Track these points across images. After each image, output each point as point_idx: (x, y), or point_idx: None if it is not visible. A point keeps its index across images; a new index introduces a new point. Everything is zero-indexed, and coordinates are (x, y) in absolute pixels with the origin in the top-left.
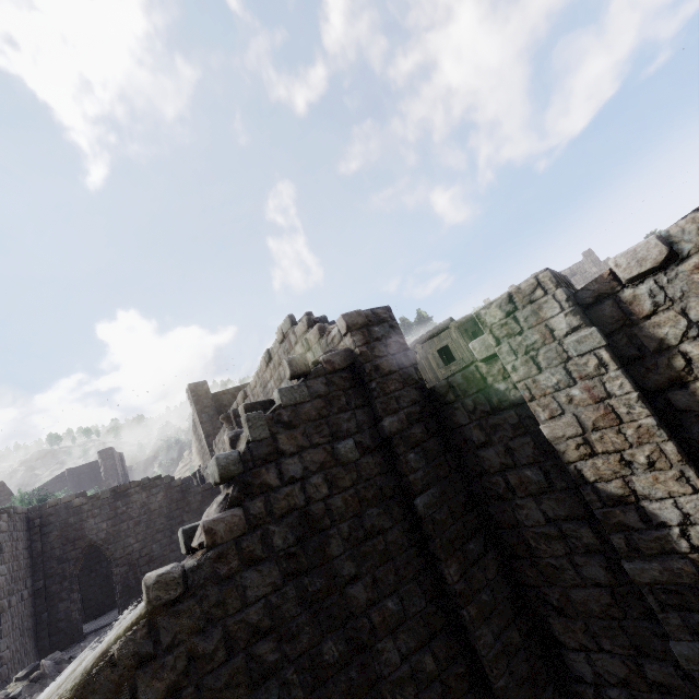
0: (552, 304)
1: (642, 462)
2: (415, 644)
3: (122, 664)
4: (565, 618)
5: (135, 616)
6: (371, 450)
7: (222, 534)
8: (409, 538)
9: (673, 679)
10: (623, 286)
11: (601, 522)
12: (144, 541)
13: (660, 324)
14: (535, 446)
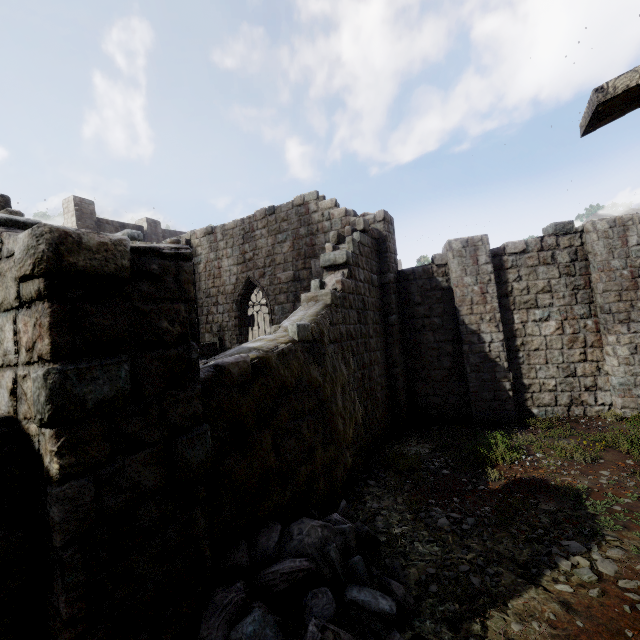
0: (483, 250)
1: (487, 319)
2: (381, 373)
3: (326, 320)
4: (424, 383)
5: (324, 304)
6: (379, 286)
7: (346, 288)
8: (383, 332)
9: (457, 402)
10: (505, 254)
11: (463, 340)
12: None
13: (510, 273)
14: (444, 309)
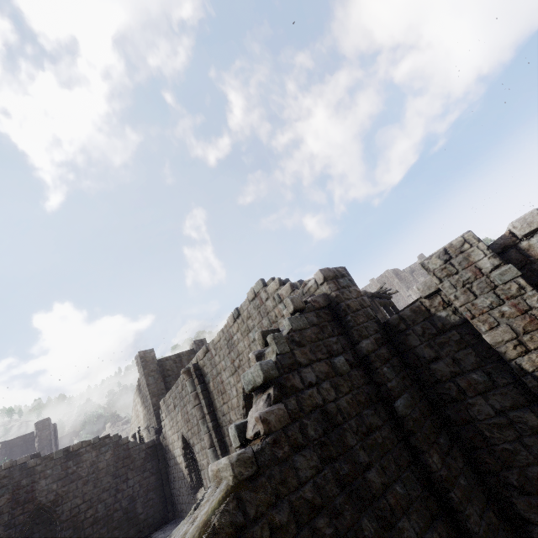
0: (477, 252)
1: None
2: (424, 524)
3: (224, 532)
4: (526, 496)
5: (223, 491)
6: (355, 366)
7: (274, 423)
8: (396, 435)
9: None
10: (520, 240)
11: None
12: (90, 501)
13: None
14: (476, 354)
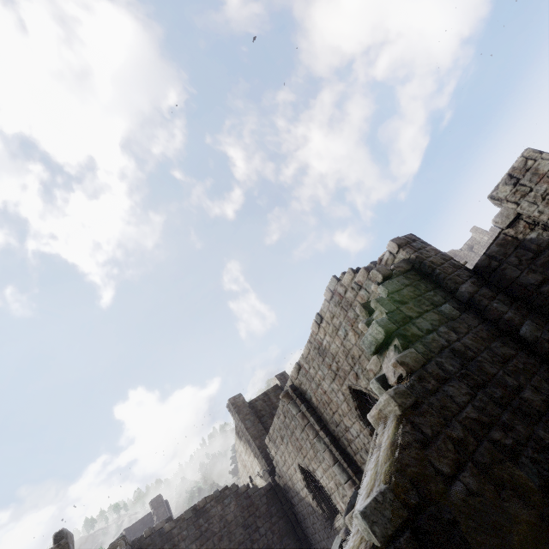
0: (543, 163)
1: None
2: None
3: (412, 447)
4: None
5: (394, 420)
6: (463, 310)
7: (412, 364)
8: (535, 360)
9: None
10: None
11: None
12: None
13: None
14: None
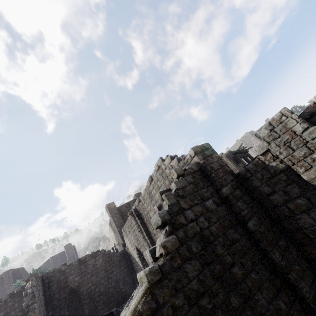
0: (291, 121)
1: None
2: (272, 295)
3: (145, 314)
4: None
5: (143, 290)
6: (220, 204)
7: (170, 247)
8: (250, 243)
9: None
10: None
11: None
12: (96, 284)
13: None
14: (299, 187)
